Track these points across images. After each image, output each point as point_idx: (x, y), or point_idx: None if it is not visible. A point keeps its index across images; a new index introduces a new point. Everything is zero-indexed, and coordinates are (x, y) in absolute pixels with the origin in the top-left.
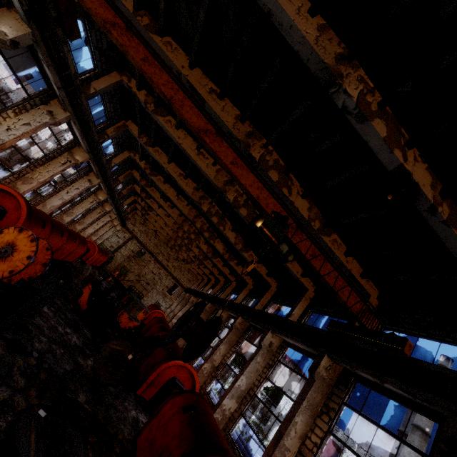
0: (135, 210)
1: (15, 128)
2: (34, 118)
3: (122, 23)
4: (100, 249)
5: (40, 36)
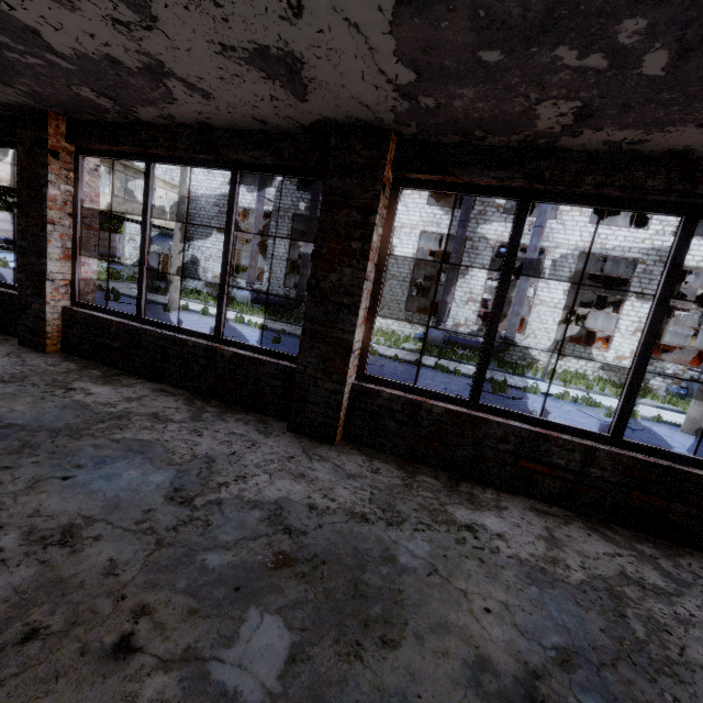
0: None
1: None
2: None
3: None
4: None
5: None
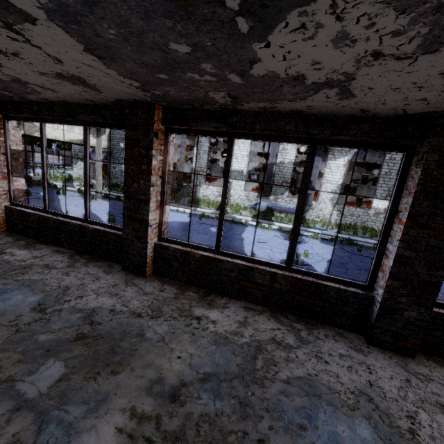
0: None
1: None
2: None
3: None
4: None
5: None
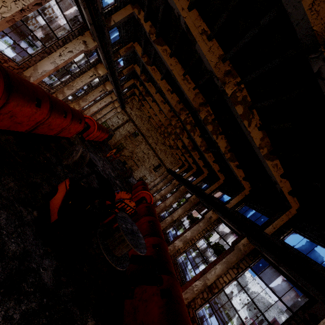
0: (133, 95)
1: None
2: None
3: None
4: (100, 127)
5: None
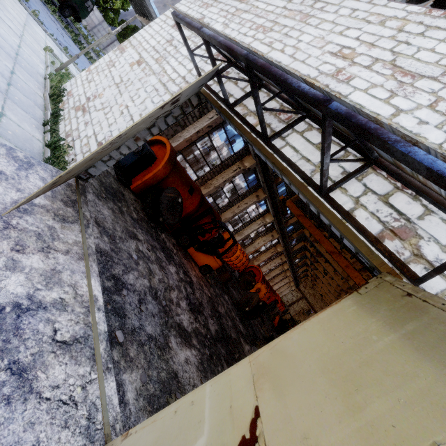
0: (306, 276)
1: (260, 243)
2: (267, 238)
3: (302, 214)
4: (281, 300)
5: (276, 219)
